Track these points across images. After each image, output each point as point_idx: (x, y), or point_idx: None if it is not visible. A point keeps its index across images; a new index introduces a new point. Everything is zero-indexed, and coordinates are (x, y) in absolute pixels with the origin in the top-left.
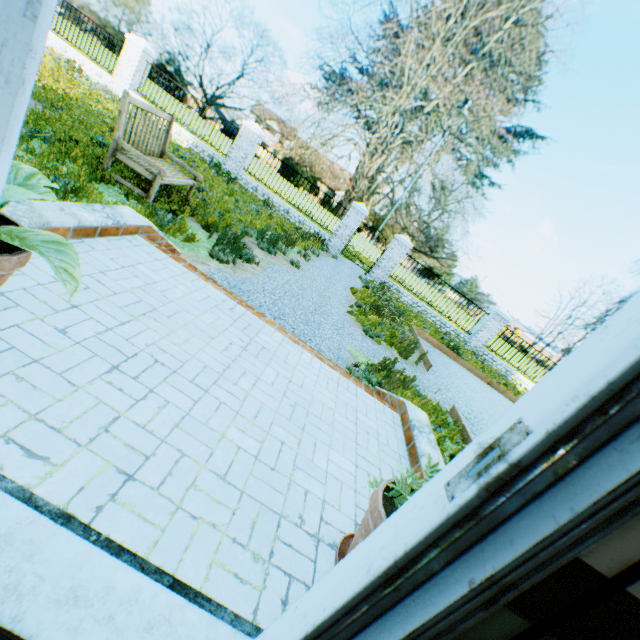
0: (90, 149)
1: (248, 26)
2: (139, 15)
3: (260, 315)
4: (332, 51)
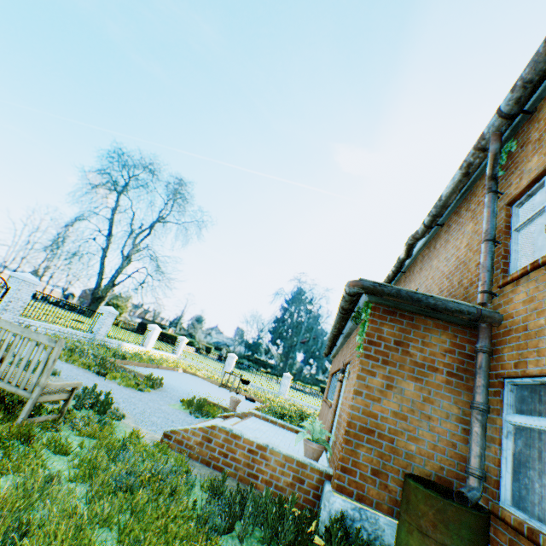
0: None
1: None
2: None
3: None
4: None
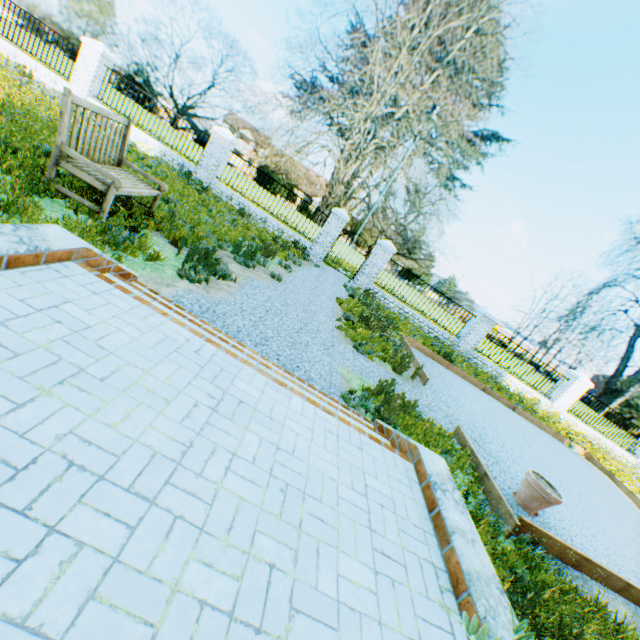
0: (30, 158)
1: (216, 35)
2: (102, 24)
3: (237, 349)
4: (302, 59)
